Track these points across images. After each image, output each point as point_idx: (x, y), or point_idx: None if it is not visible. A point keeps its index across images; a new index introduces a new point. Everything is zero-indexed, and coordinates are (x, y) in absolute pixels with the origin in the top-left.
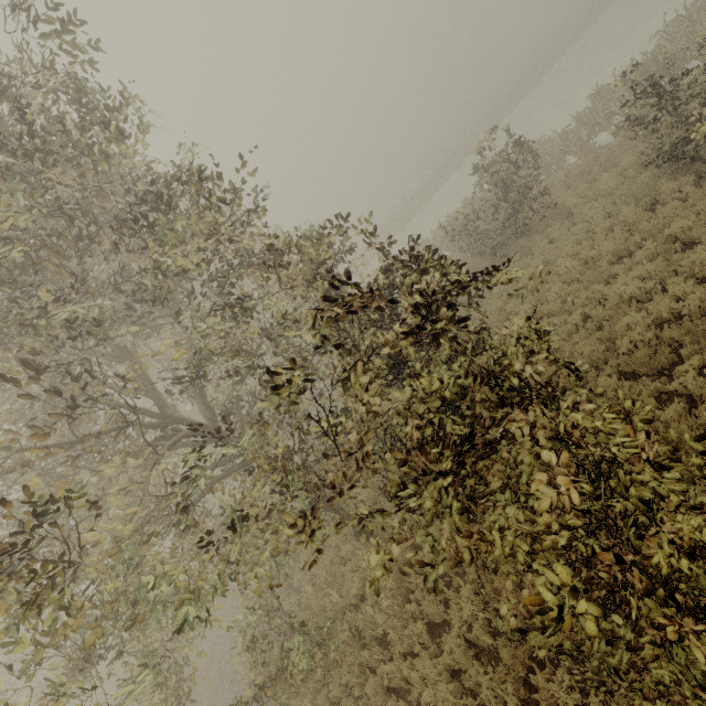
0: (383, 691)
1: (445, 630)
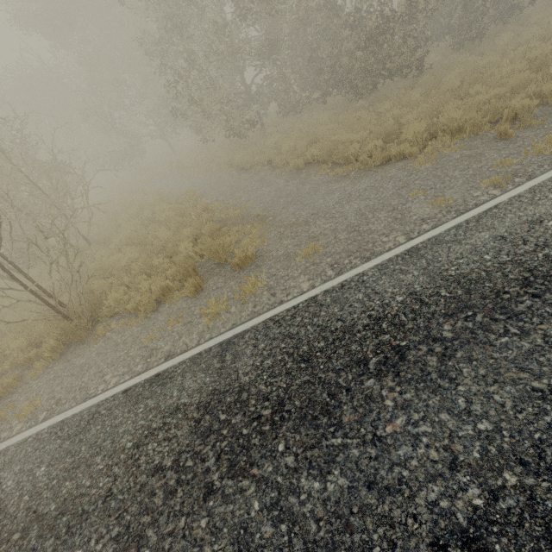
0: None
1: None
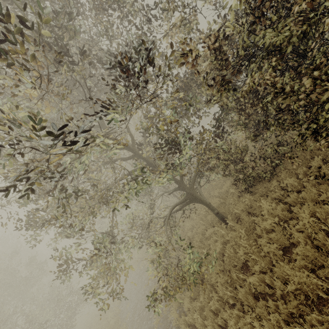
0: (252, 296)
1: (292, 252)
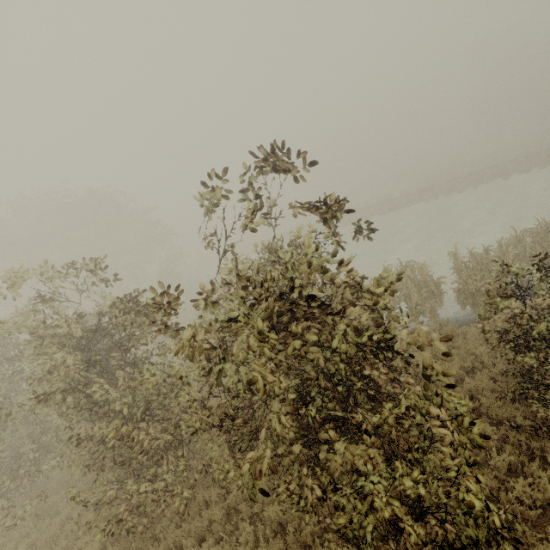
0: None
1: None
